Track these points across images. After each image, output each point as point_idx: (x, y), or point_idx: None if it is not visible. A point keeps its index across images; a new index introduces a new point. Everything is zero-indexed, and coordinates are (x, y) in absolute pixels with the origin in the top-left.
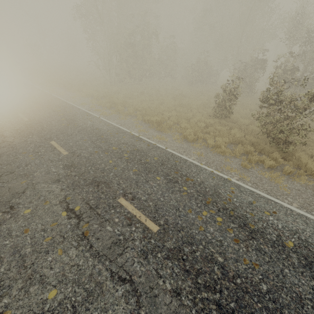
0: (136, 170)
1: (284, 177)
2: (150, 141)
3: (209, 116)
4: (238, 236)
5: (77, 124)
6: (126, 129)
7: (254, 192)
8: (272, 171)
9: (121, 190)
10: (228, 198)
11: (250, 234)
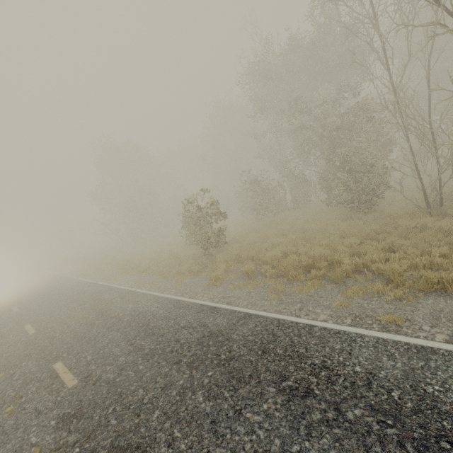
0: (60, 305)
1: (194, 276)
2: (102, 283)
3: (184, 245)
4: (87, 321)
5: (50, 289)
6: (92, 280)
7: (144, 293)
8: (184, 274)
9: (34, 320)
10: (113, 302)
11: (98, 318)
